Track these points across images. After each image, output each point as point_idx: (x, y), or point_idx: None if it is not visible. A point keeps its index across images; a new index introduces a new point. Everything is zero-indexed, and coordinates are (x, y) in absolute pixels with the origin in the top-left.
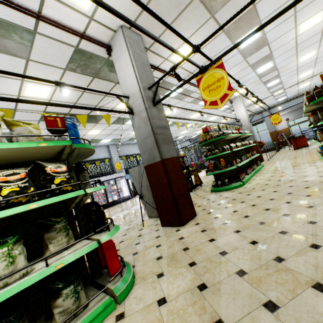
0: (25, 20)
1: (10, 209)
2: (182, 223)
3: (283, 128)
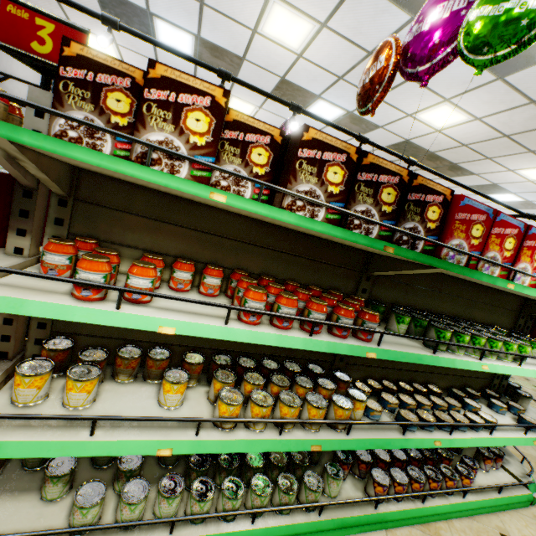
0: None
1: None
2: None
3: None
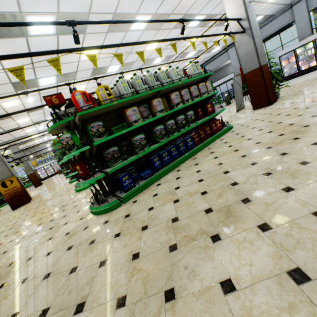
0: None
1: None
2: (36, 187)
3: None
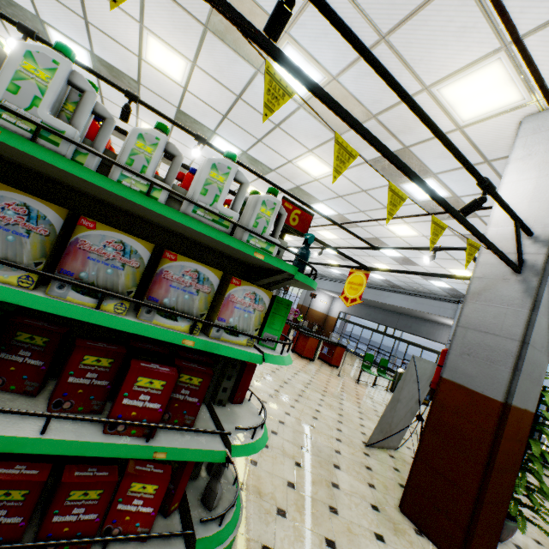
0: None
1: None
2: None
3: (334, 316)
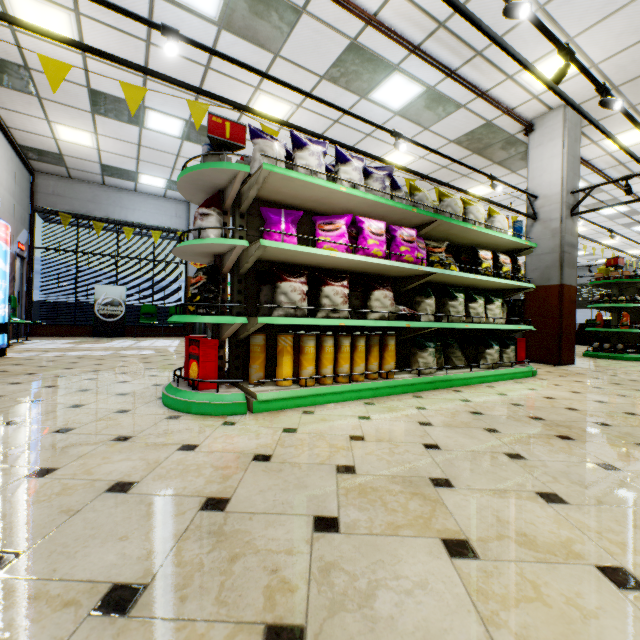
0: (465, 97)
1: (510, 281)
2: (560, 363)
3: None
